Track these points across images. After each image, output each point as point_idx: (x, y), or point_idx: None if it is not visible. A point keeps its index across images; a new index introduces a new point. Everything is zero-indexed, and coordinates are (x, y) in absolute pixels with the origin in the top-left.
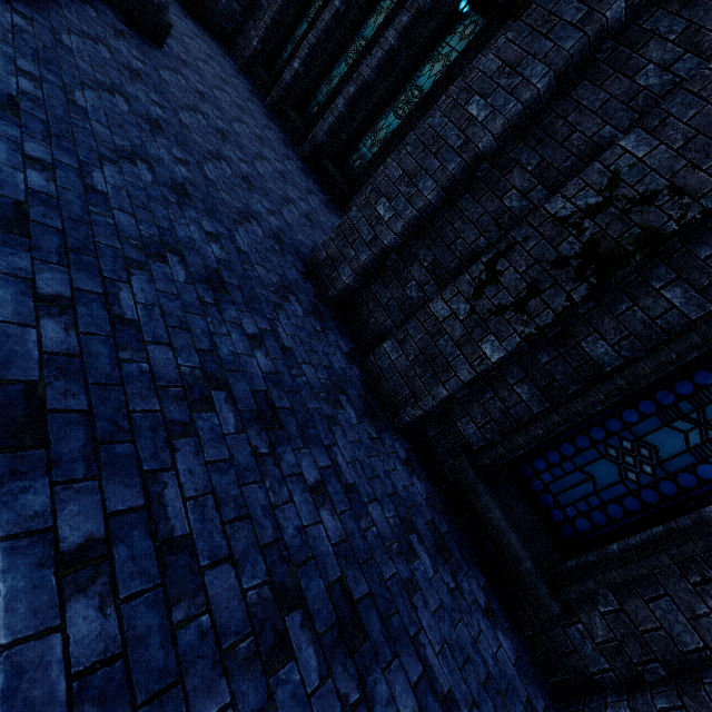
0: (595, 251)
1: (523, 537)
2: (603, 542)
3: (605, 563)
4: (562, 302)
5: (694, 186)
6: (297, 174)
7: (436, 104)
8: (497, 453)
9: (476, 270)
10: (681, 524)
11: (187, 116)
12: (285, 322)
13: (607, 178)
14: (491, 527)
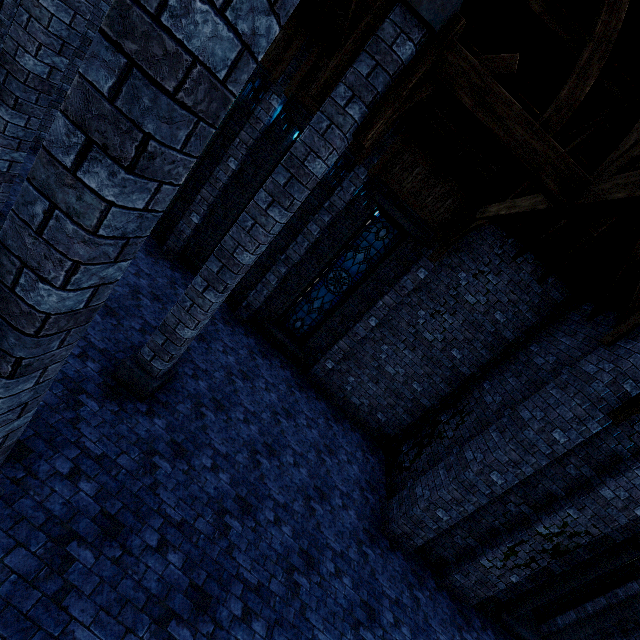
0: (558, 549)
1: (530, 631)
2: (550, 611)
3: (561, 634)
4: (545, 564)
5: (593, 532)
6: (272, 375)
7: (375, 307)
8: (521, 613)
9: (504, 550)
10: (582, 616)
11: (271, 485)
12: (434, 624)
13: (562, 523)
14: (522, 637)
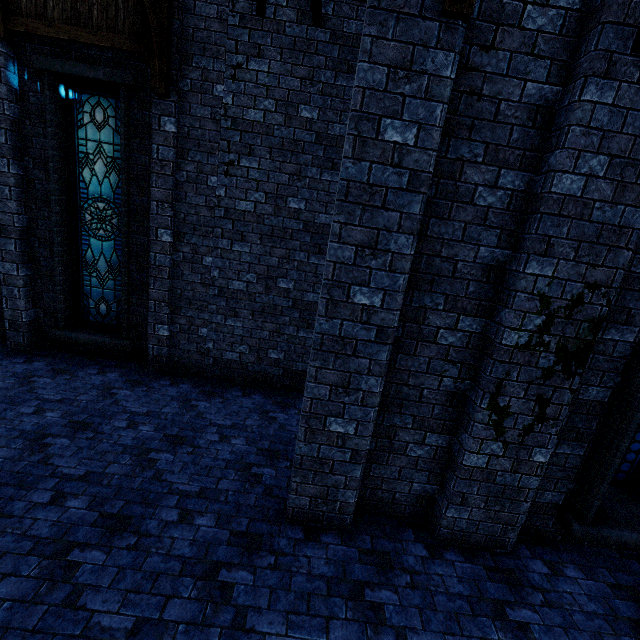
0: (567, 353)
1: (639, 524)
2: None
3: None
4: (569, 396)
5: (602, 278)
6: (67, 389)
7: (151, 213)
8: (598, 506)
9: (484, 417)
10: None
11: None
12: None
13: (538, 301)
14: (629, 545)
